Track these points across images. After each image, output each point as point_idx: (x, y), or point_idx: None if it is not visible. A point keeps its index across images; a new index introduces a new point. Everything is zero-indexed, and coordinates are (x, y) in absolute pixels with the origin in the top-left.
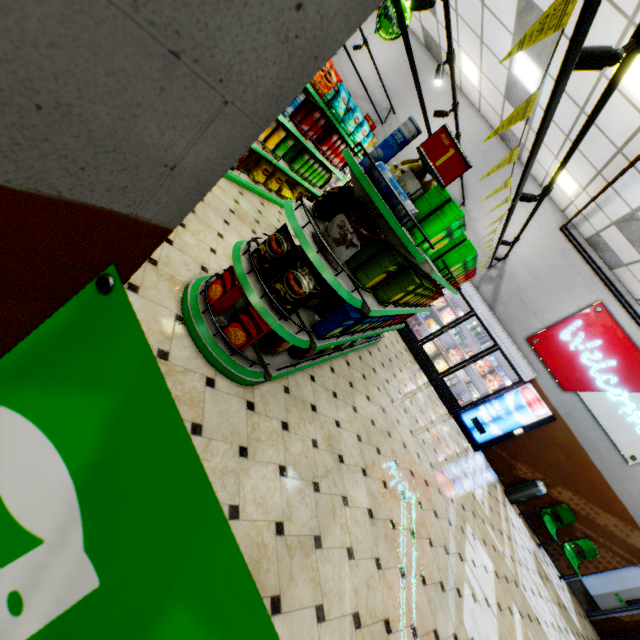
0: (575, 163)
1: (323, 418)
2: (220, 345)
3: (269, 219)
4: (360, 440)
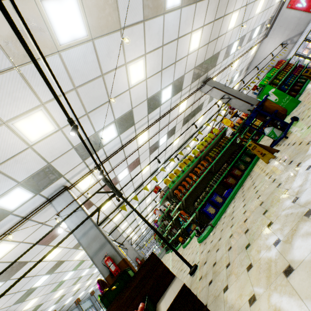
0: (249, 54)
1: None
2: None
3: None
4: None
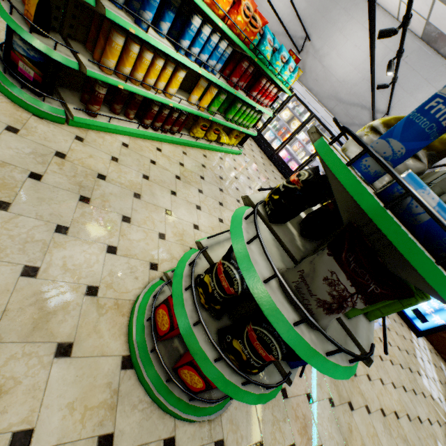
0: None
1: (295, 401)
2: (175, 391)
3: (212, 169)
4: (333, 404)
